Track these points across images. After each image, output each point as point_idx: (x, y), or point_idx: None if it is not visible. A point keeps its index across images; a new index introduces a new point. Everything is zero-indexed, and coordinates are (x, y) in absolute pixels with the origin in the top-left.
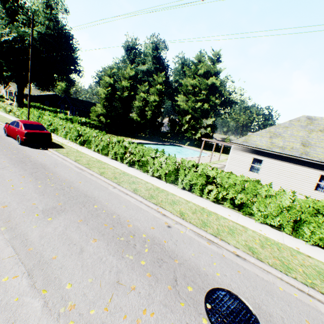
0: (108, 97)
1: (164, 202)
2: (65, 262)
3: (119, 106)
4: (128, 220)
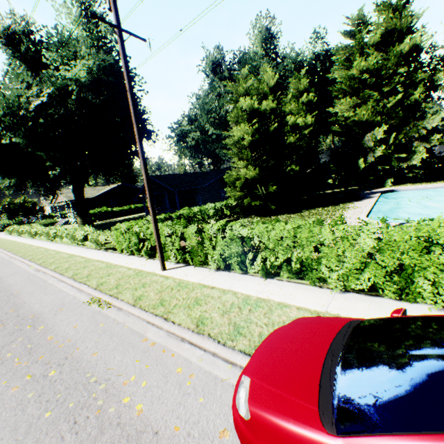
0: (254, 140)
1: None
2: None
3: None
4: None
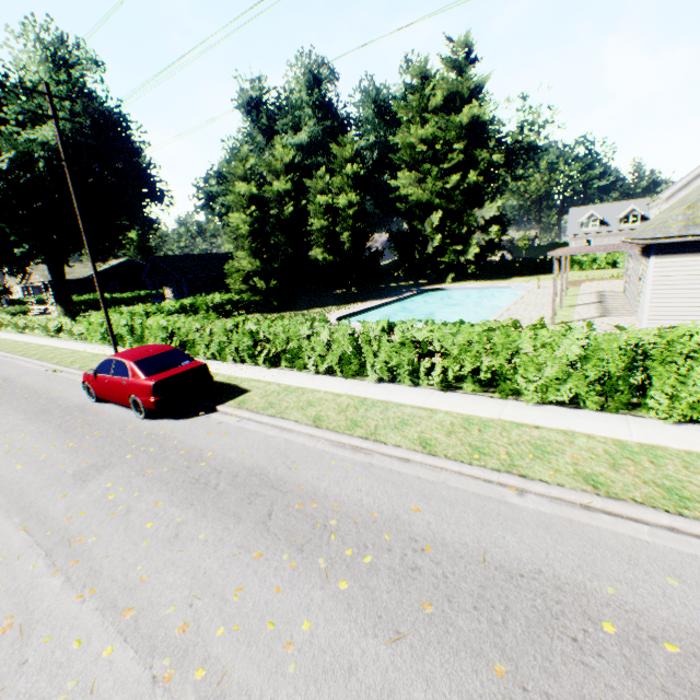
0: (255, 229)
1: None
2: None
3: (280, 242)
4: None
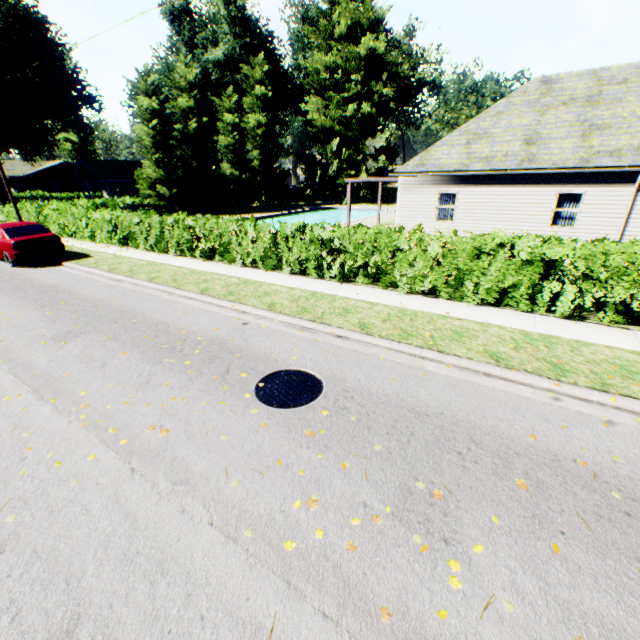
0: (158, 142)
1: (249, 296)
2: (81, 377)
3: (188, 156)
4: (181, 327)
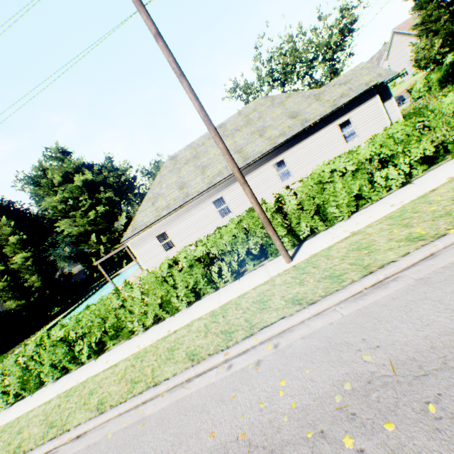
0: None
1: None
2: None
3: None
4: None
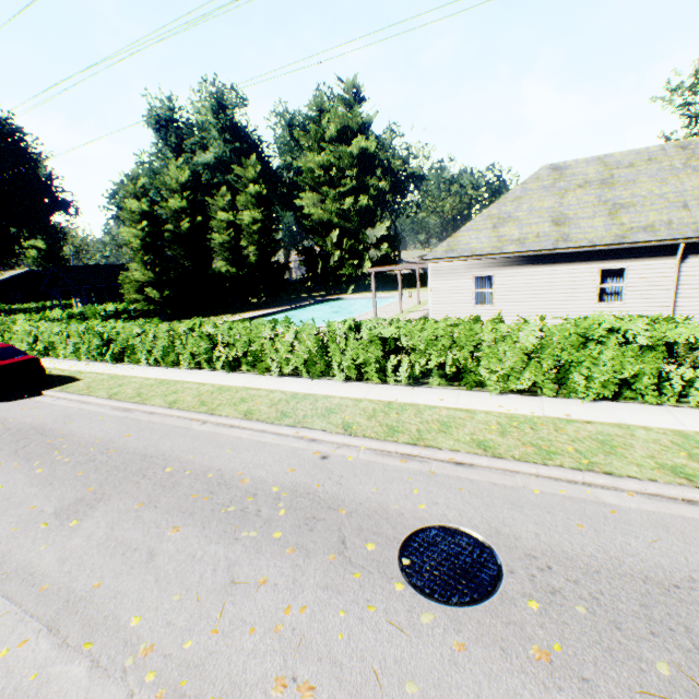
0: (148, 243)
1: (310, 416)
2: (121, 586)
3: (180, 255)
4: (240, 473)
